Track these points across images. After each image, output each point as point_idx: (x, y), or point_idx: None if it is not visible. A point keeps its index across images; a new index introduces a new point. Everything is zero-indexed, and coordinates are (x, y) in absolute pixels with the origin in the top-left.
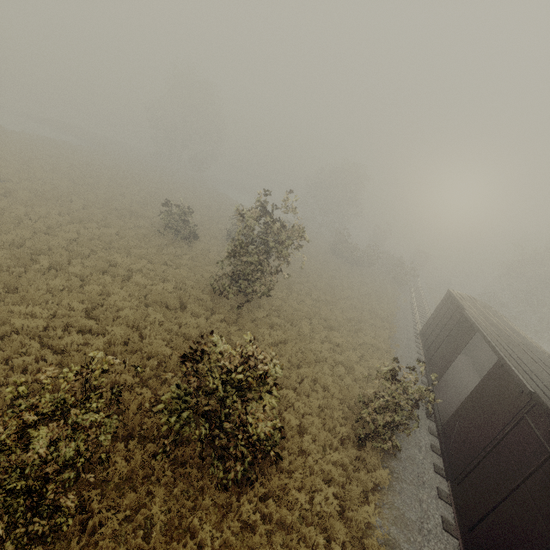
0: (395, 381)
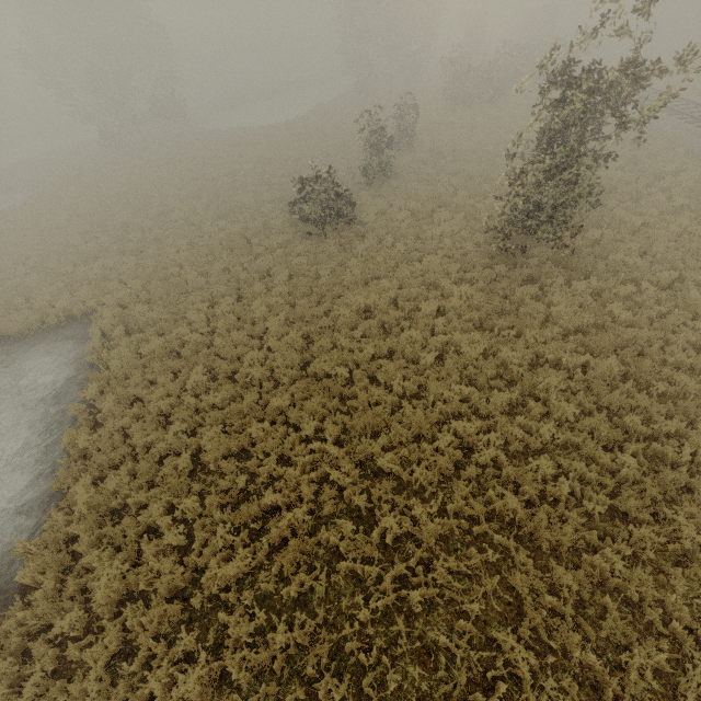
0: None
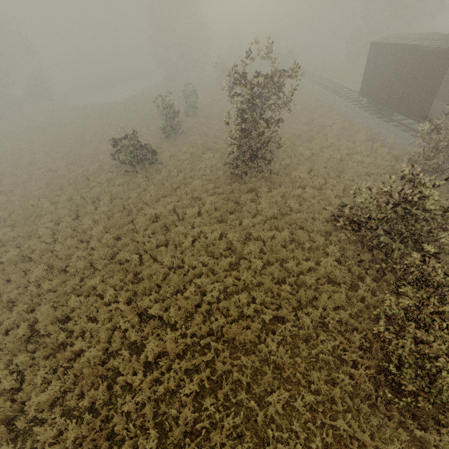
0: (438, 130)
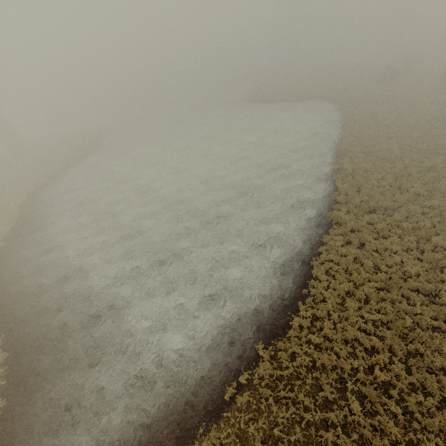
0: None
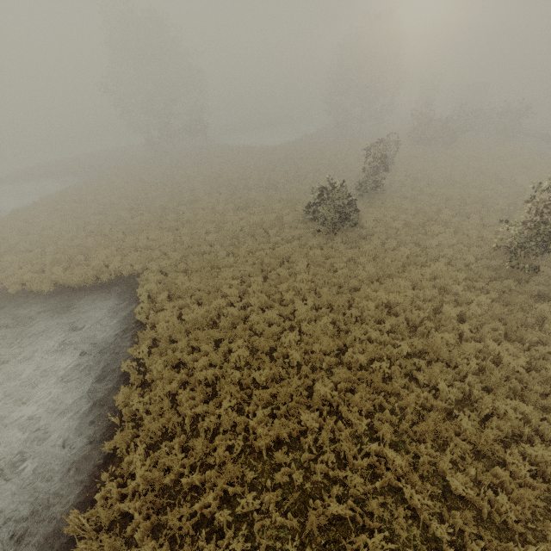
0: None
